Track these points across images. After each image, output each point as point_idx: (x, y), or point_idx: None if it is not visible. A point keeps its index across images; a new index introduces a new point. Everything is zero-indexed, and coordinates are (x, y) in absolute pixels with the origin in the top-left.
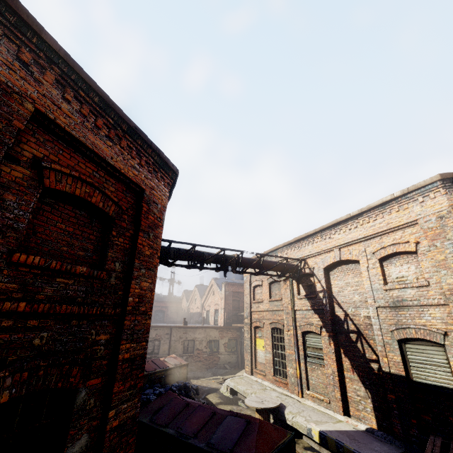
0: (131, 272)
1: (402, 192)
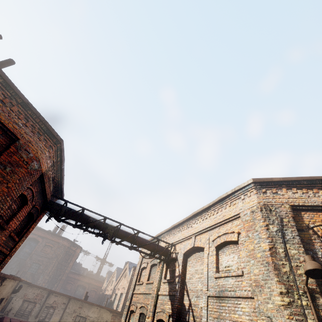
0: None
1: (231, 191)
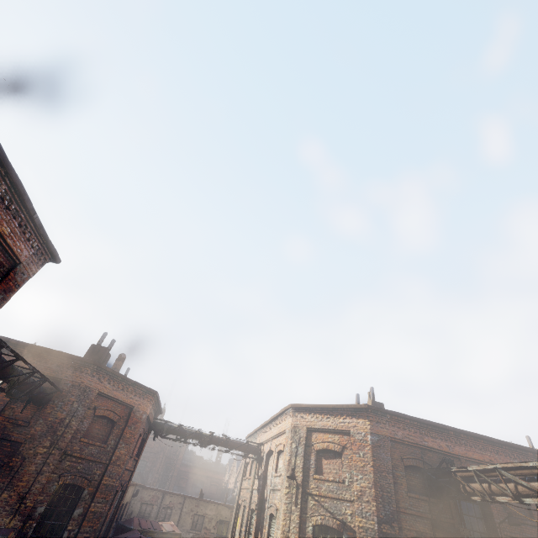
0: (117, 445)
1: (284, 409)
